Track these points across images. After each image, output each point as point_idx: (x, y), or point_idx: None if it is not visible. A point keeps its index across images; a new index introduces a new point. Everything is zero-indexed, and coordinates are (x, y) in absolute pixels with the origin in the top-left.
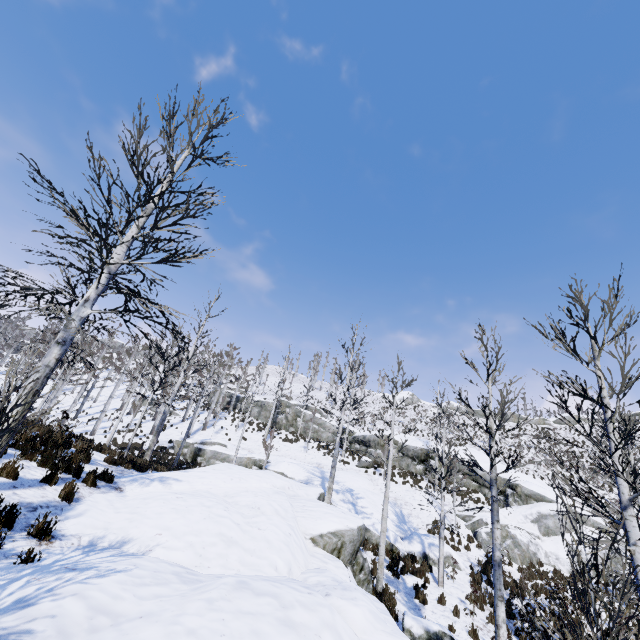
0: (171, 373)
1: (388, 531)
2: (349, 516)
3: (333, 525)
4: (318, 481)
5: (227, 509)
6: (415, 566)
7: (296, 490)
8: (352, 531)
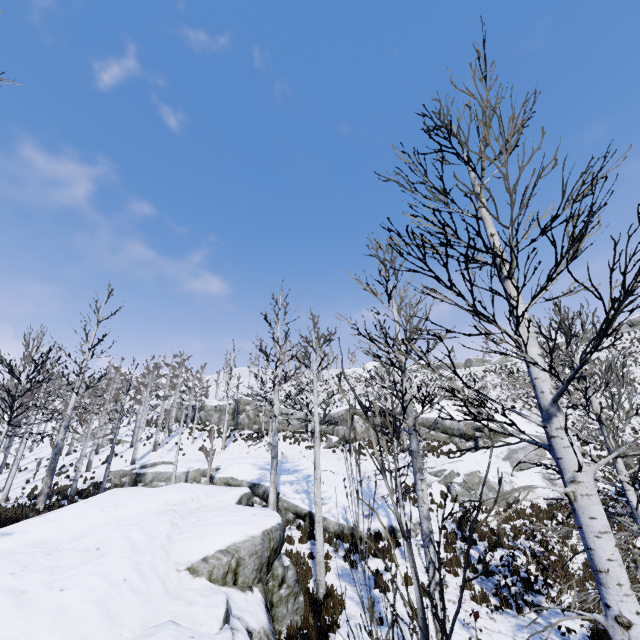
0: (58, 396)
1: (347, 513)
2: (259, 518)
3: (226, 539)
4: None
5: (22, 569)
6: (378, 546)
7: (204, 500)
8: (252, 540)
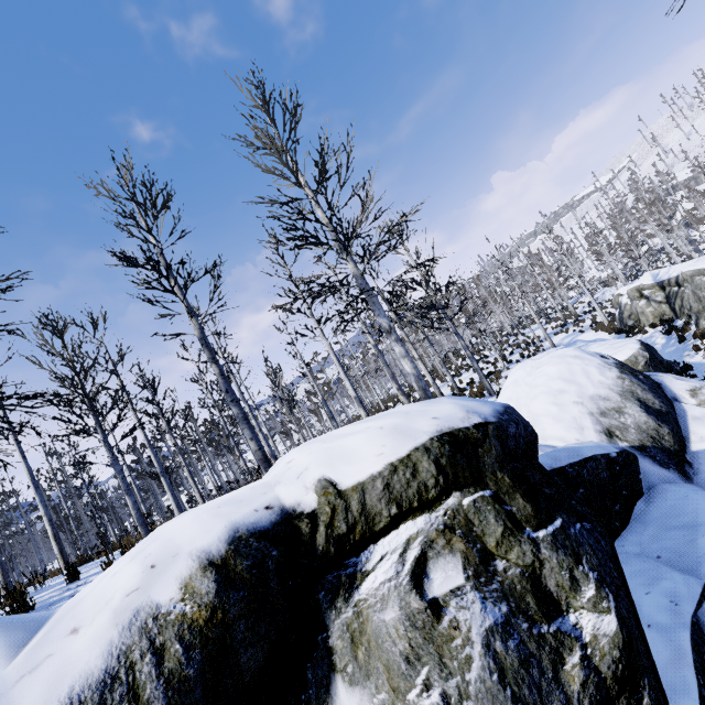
0: None
1: None
2: None
3: None
4: None
5: None
6: None
7: None
8: None
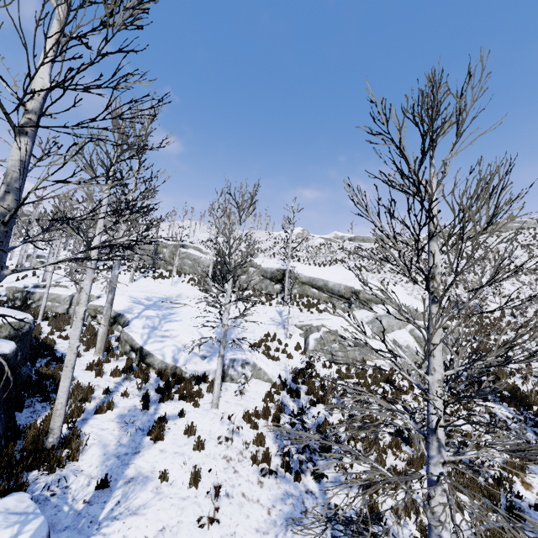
0: None
1: (180, 353)
2: None
3: None
4: (138, 309)
5: None
6: (191, 389)
7: None
8: None
